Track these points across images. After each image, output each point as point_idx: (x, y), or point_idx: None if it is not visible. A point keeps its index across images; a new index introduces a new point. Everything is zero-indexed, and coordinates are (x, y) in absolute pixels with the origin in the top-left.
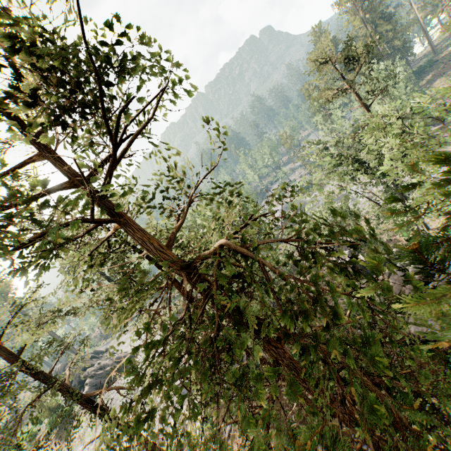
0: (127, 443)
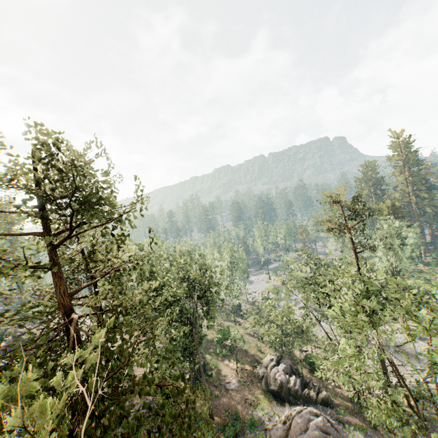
0: None
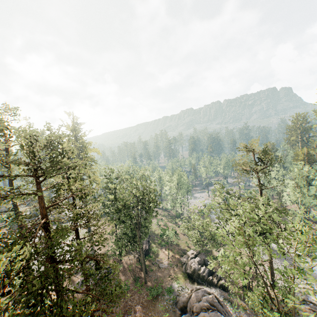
0: None
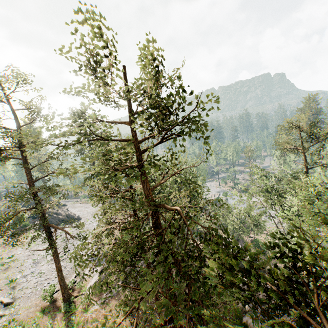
0: (46, 266)
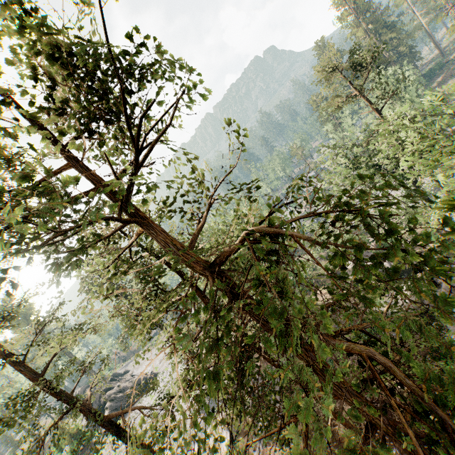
0: None
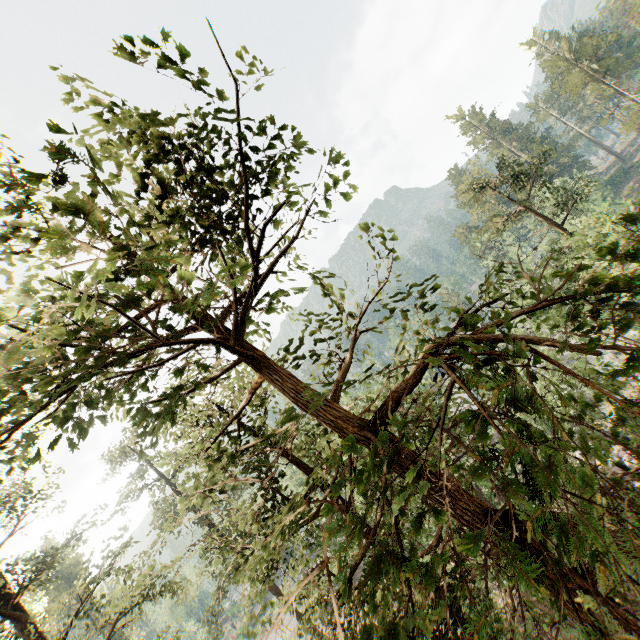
0: None
